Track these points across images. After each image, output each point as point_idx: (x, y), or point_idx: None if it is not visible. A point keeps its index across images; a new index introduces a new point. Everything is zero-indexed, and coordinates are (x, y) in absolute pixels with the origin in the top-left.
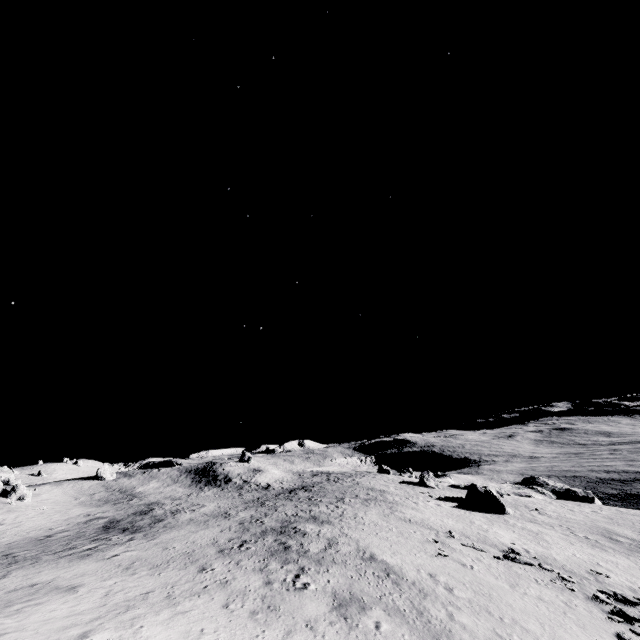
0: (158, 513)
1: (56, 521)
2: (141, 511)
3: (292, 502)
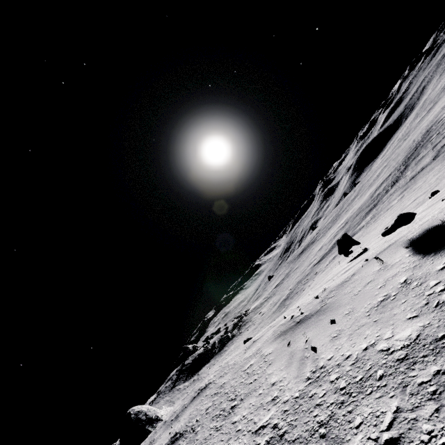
0: (343, 231)
1: (363, 237)
2: (324, 257)
3: (354, 193)
